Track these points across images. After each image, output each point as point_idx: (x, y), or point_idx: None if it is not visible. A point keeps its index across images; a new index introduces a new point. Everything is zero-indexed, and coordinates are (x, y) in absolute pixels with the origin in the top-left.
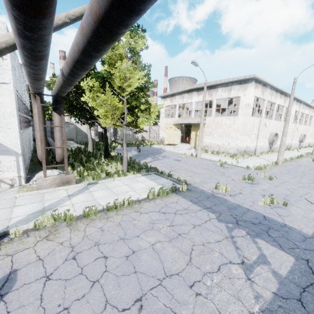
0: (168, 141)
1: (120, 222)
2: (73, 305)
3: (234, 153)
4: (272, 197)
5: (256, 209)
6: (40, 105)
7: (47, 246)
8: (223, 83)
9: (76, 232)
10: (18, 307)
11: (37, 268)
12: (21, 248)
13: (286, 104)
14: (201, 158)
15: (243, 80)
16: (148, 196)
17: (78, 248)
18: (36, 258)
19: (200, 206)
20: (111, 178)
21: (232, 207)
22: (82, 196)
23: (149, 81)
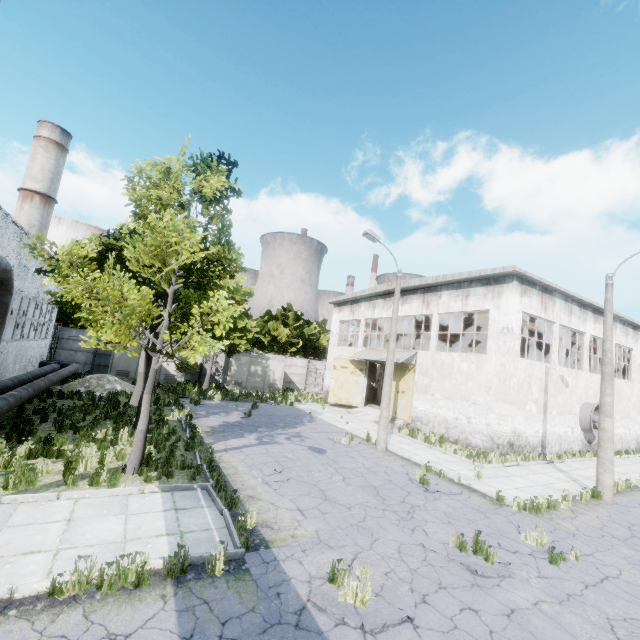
0: (335, 397)
1: None
2: None
3: (484, 447)
4: None
5: None
6: None
7: None
8: (451, 281)
9: None
10: None
11: None
12: None
13: (616, 338)
14: (388, 450)
15: (493, 276)
16: (57, 586)
17: None
18: None
19: None
20: (63, 490)
21: None
22: None
23: (224, 255)
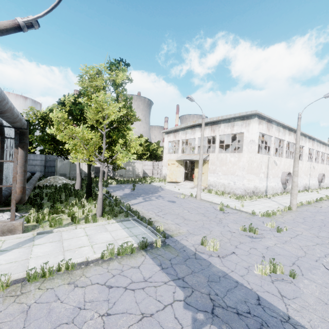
0: (170, 178)
1: (31, 306)
2: None
3: (241, 194)
4: (273, 263)
5: (249, 283)
6: None
7: None
8: (225, 119)
9: None
10: None
11: None
12: None
13: None
14: (201, 199)
15: (245, 116)
16: (103, 255)
17: None
18: None
19: (169, 274)
20: (75, 225)
21: (214, 277)
22: (14, 253)
23: (130, 113)
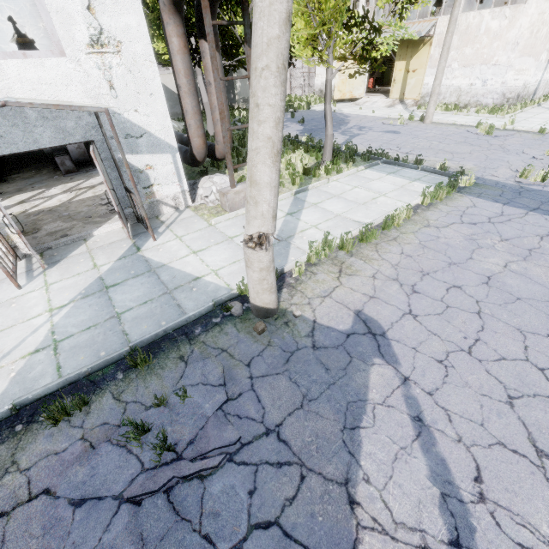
0: (340, 93)
1: (422, 244)
2: (482, 337)
3: (493, 105)
4: None
5: None
6: (211, 24)
7: (359, 282)
8: None
9: (375, 262)
10: (418, 343)
11: (382, 306)
12: (328, 288)
13: None
14: (432, 122)
15: None
16: (423, 200)
17: (405, 280)
18: (365, 296)
19: (519, 208)
20: (319, 179)
21: None
22: (312, 214)
23: None
